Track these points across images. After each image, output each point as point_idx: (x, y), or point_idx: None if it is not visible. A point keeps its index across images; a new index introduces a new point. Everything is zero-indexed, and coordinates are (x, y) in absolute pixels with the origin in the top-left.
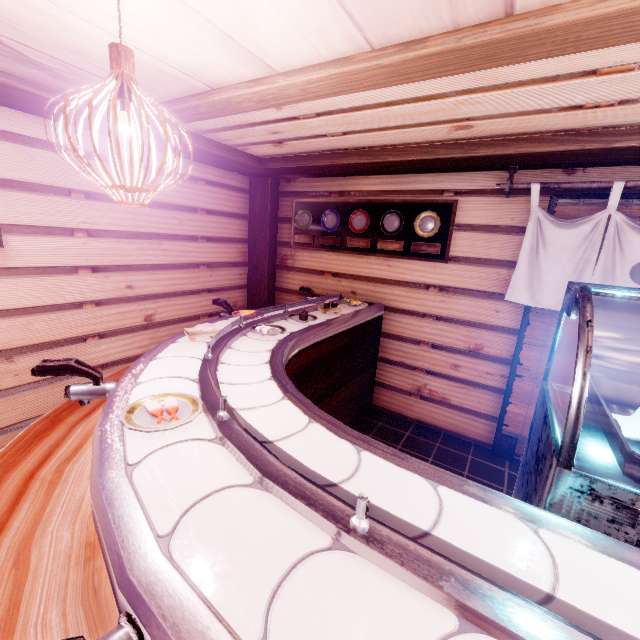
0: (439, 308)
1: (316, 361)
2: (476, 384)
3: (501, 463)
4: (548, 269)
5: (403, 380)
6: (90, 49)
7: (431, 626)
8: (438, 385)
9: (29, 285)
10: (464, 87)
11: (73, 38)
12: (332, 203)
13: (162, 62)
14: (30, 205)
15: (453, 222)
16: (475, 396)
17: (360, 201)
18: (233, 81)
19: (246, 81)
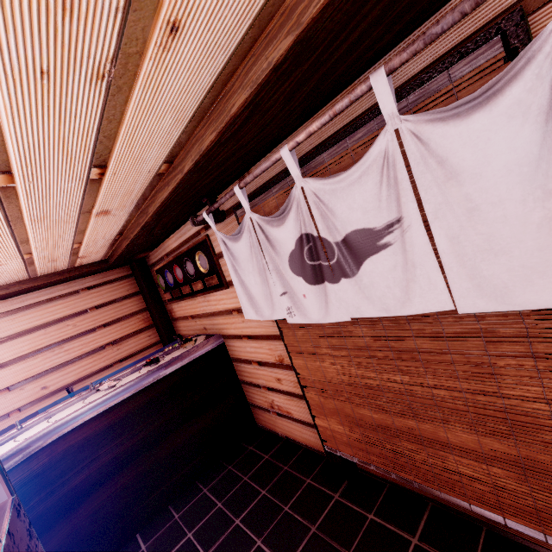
0: (245, 328)
1: (104, 430)
2: (298, 395)
3: (336, 486)
4: (248, 282)
5: (260, 398)
6: None
7: None
8: (279, 400)
9: None
10: (2, 224)
11: None
12: (166, 264)
13: None
14: None
15: (213, 254)
16: (303, 407)
17: (174, 258)
18: None
19: None
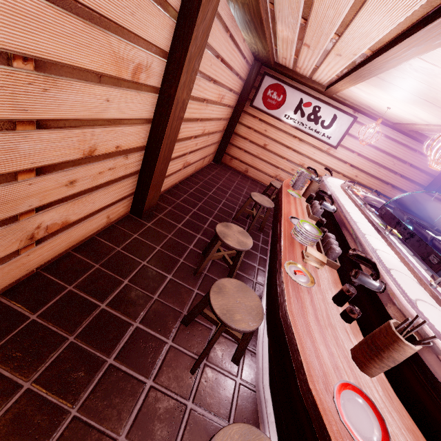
0: None
1: None
2: None
3: None
4: None
5: None
6: (387, 111)
7: (343, 193)
8: None
9: (333, 161)
10: None
11: (384, 110)
12: None
13: (402, 116)
14: (350, 141)
15: None
16: None
17: None
18: (422, 123)
19: (425, 124)
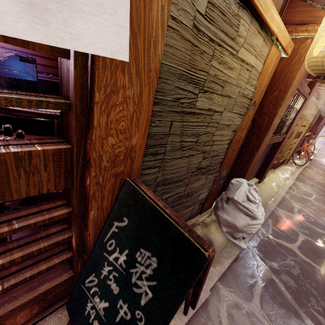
0: None
1: None
2: None
3: None
4: None
5: None
6: None
7: None
8: None
9: None
10: None
11: None
12: None
13: None
14: None
15: None
16: None
17: None
18: None
19: None
